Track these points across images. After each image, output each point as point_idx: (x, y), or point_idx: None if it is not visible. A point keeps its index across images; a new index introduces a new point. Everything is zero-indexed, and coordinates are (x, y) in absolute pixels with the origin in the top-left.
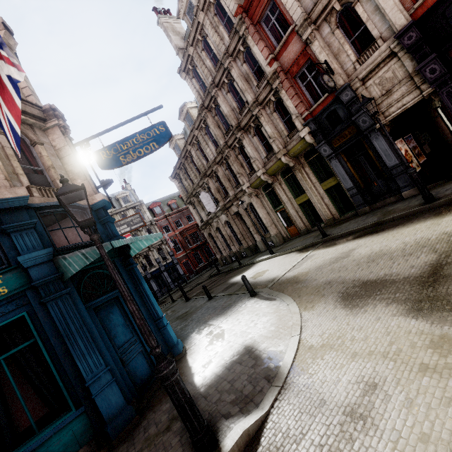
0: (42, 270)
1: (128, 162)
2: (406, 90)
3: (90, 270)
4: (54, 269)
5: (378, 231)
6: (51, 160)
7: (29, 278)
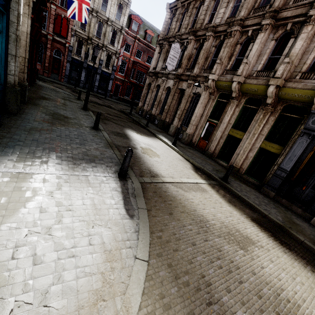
0: None
1: None
2: None
3: None
4: None
5: (283, 242)
6: None
7: None
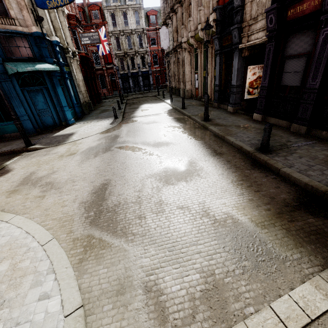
0: None
1: (51, 8)
2: (264, 25)
3: (26, 73)
4: (4, 68)
5: (178, 120)
6: None
7: None
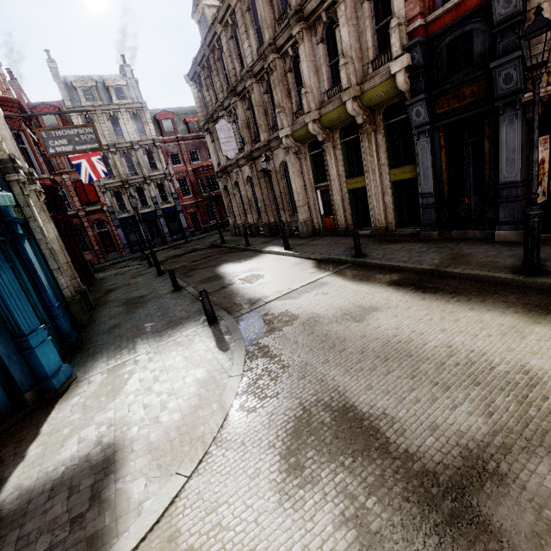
0: None
1: None
2: None
3: None
4: None
5: (427, 288)
6: None
7: None
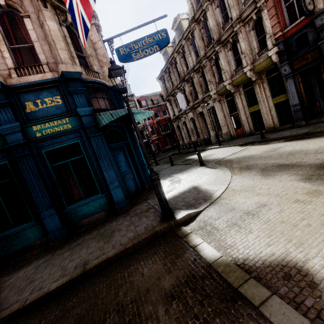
0: (88, 119)
1: (137, 59)
2: None
3: (110, 127)
4: (94, 120)
5: (304, 138)
6: (90, 50)
7: (81, 122)
